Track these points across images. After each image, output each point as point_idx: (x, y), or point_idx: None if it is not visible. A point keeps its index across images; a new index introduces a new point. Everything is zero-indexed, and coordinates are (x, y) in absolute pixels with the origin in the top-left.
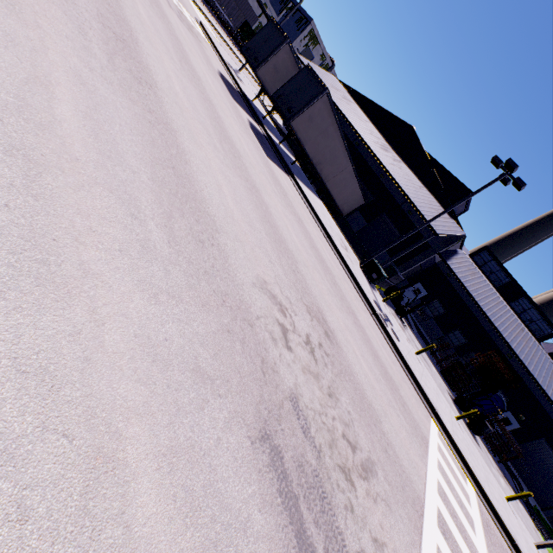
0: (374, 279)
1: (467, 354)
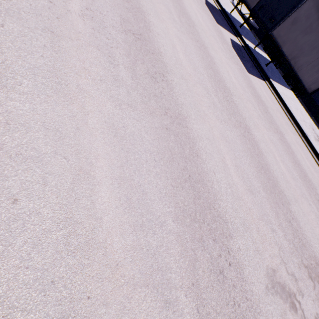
0: None
1: None
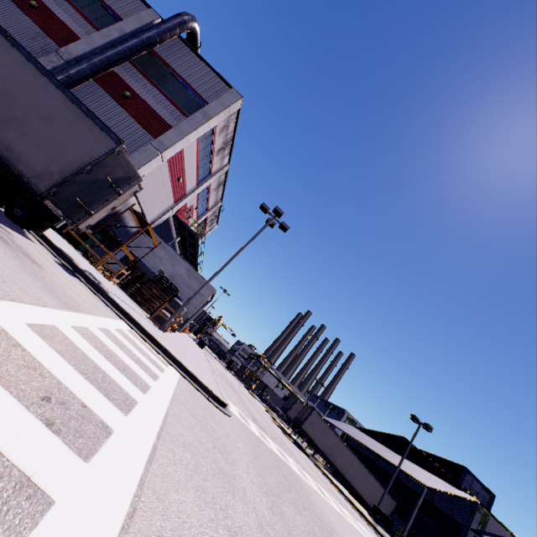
0: (379, 518)
1: None
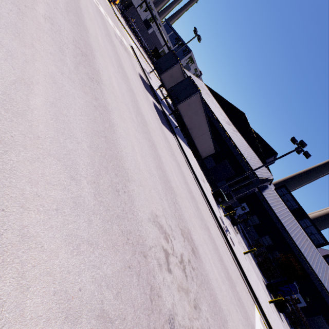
0: (220, 202)
1: (273, 252)
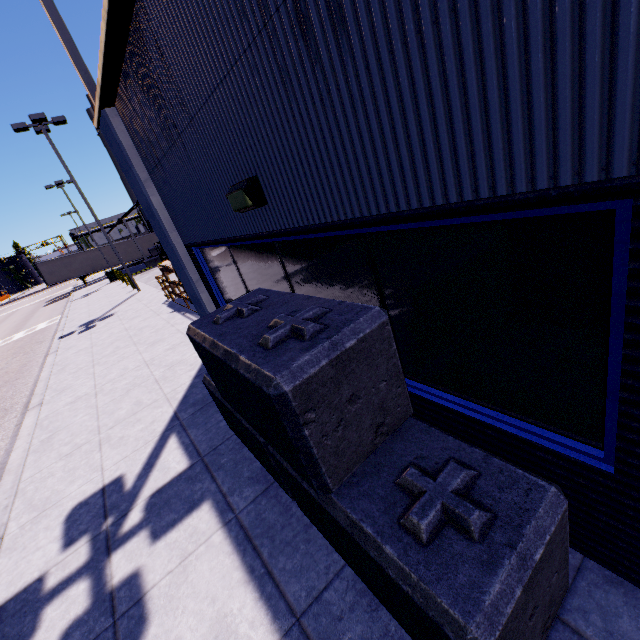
0: (109, 279)
1: None
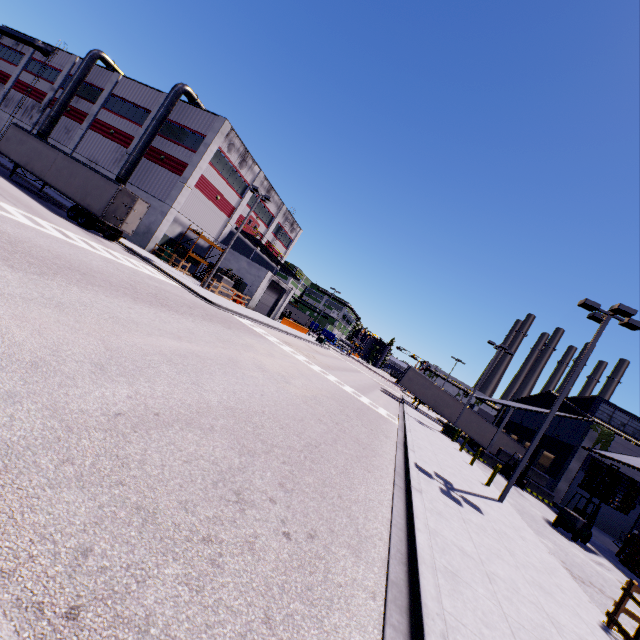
0: (444, 429)
1: None
